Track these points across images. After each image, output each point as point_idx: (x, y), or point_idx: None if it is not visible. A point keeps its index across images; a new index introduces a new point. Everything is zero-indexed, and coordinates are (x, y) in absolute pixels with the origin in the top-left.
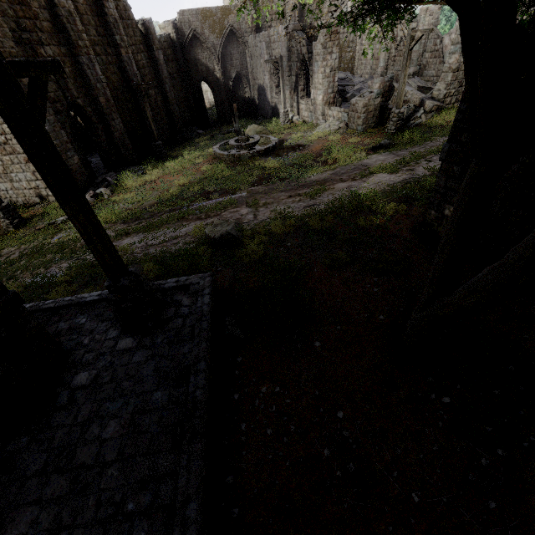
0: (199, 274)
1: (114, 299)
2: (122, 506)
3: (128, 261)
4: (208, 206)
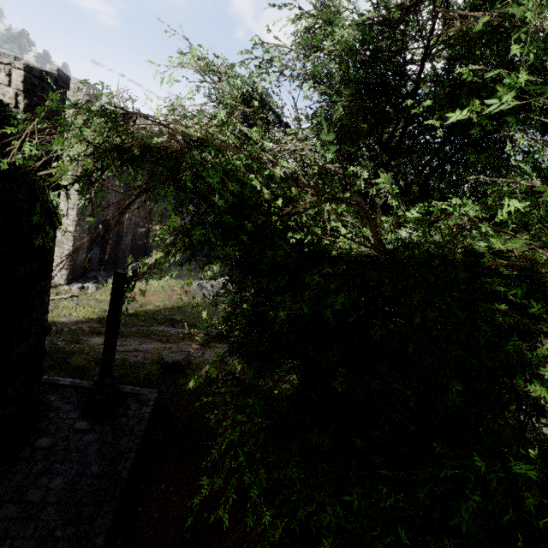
0: (150, 389)
1: (94, 391)
2: (53, 532)
3: (93, 357)
4: (171, 333)
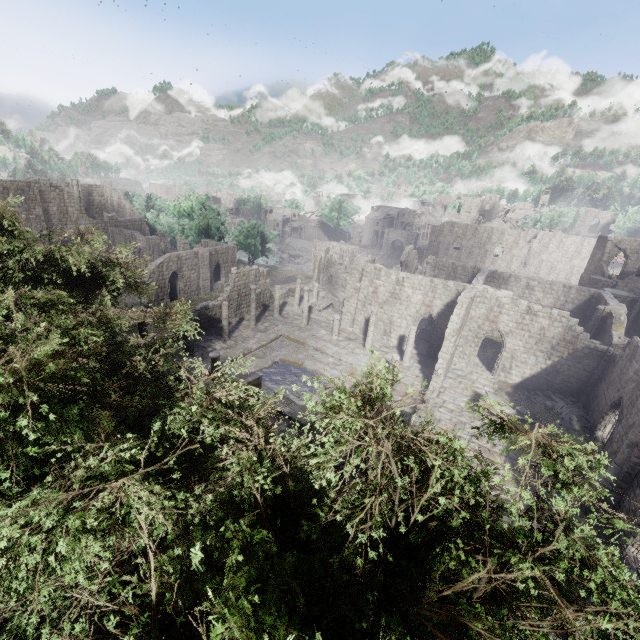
0: None
1: None
2: None
3: None
4: None
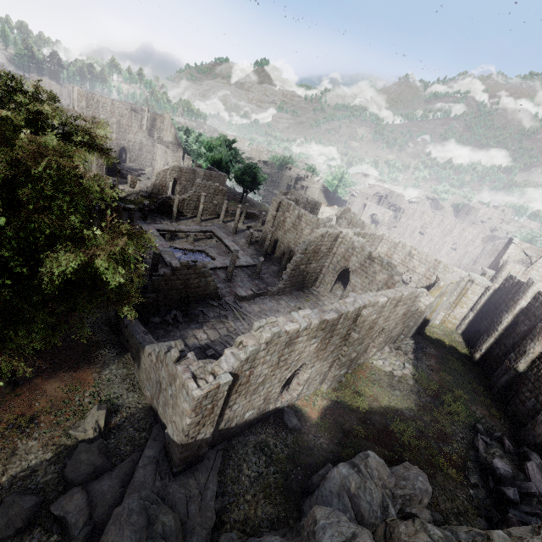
0: None
1: None
2: None
3: None
4: None
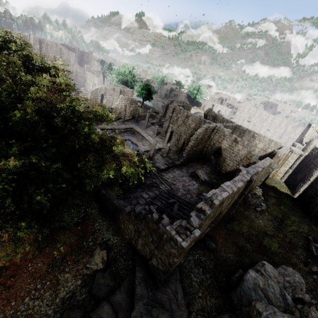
0: None
1: None
2: None
3: None
4: None
